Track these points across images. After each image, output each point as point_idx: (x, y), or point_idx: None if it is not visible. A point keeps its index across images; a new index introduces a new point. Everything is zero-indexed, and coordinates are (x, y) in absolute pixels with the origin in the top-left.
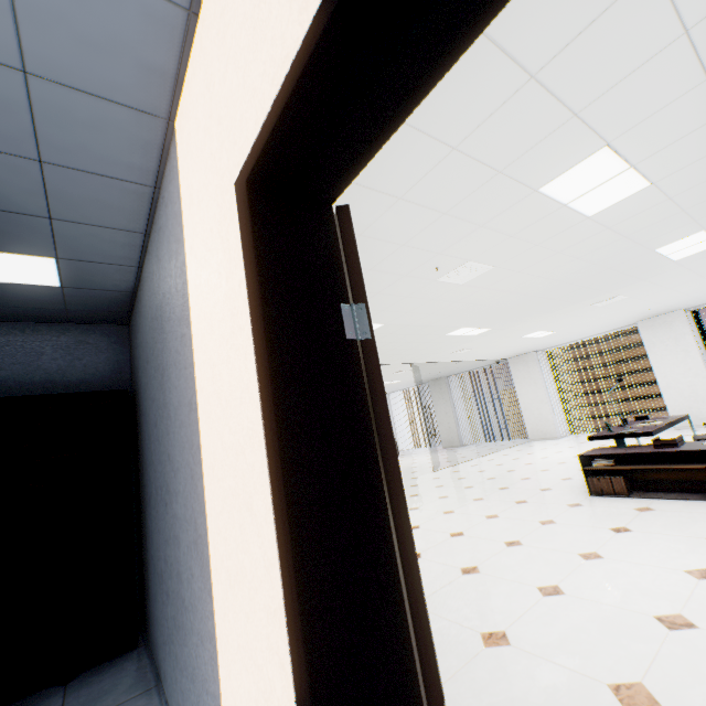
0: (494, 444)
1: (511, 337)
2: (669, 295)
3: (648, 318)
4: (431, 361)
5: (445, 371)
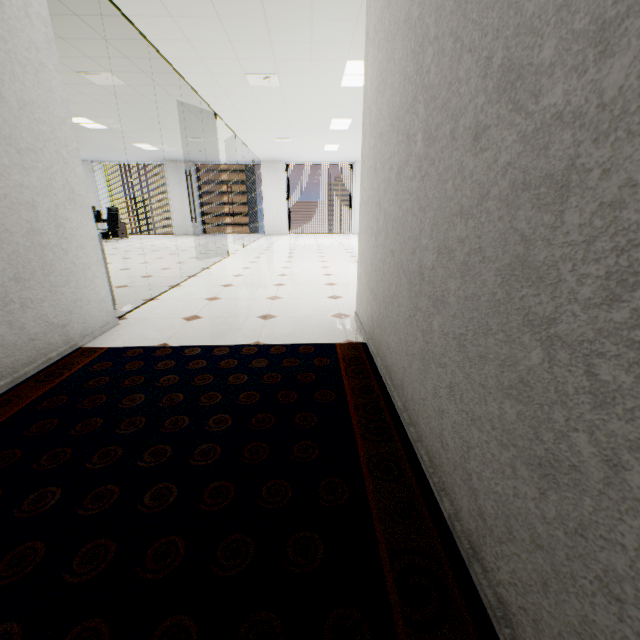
0: (233, 235)
1: (325, 142)
2: None
3: None
4: (245, 139)
5: (210, 155)
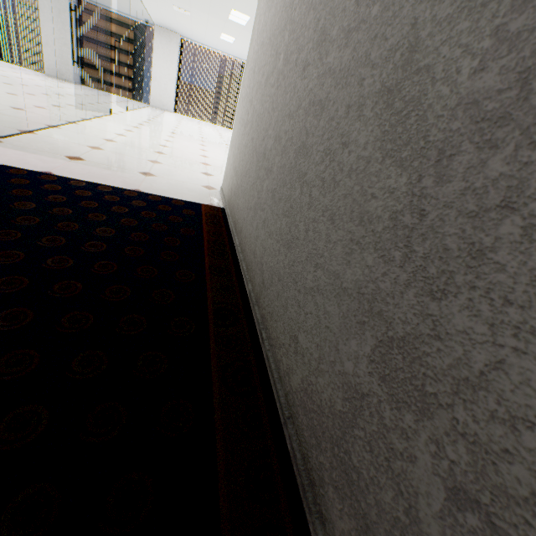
0: (115, 96)
1: (223, 30)
2: None
3: None
4: None
5: None
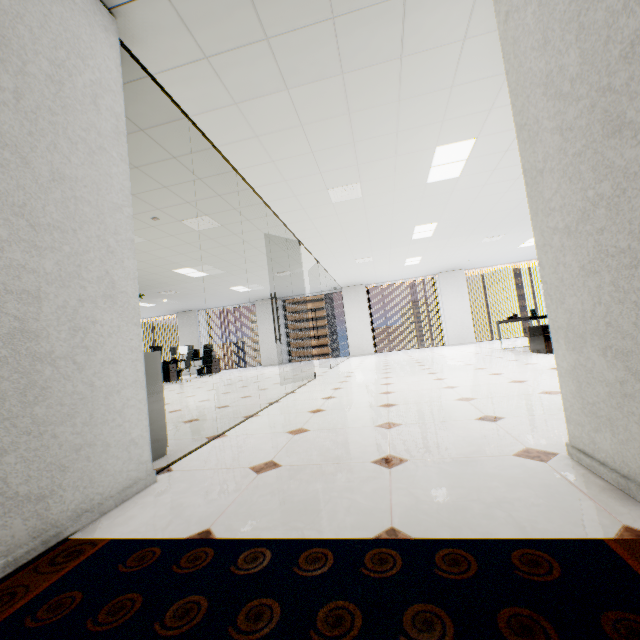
0: (318, 360)
1: (406, 255)
2: (496, 249)
3: (446, 271)
4: (327, 266)
5: (295, 288)
